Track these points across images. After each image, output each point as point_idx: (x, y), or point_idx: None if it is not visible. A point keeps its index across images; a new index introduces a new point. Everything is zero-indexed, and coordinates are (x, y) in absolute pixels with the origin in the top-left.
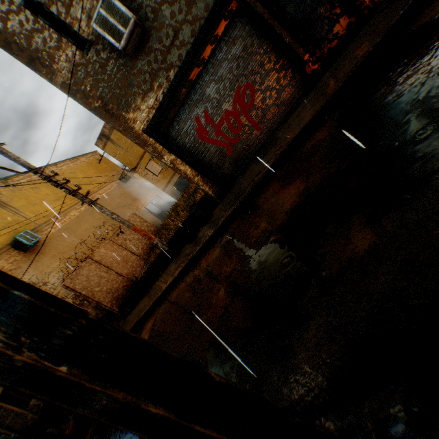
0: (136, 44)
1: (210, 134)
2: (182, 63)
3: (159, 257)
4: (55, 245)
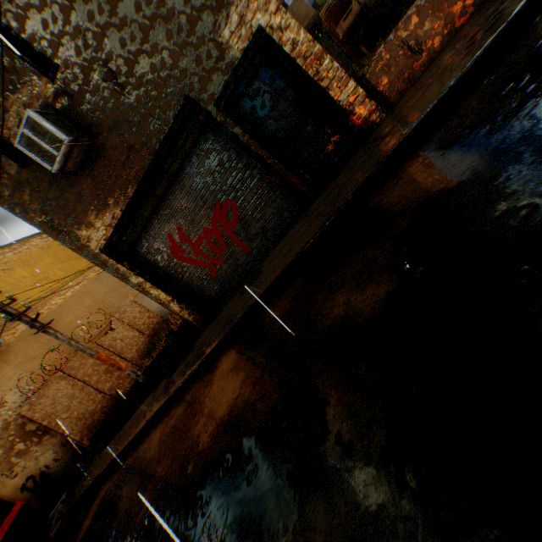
0: (83, 158)
1: (188, 252)
2: (142, 179)
3: (136, 386)
4: (24, 349)
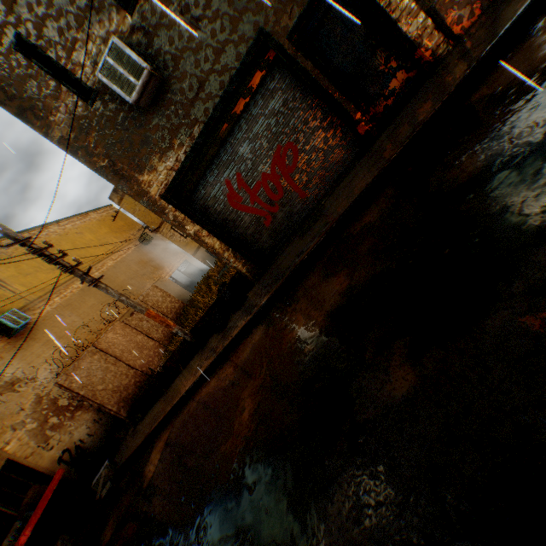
0: (153, 96)
1: (244, 200)
2: (209, 118)
3: (180, 349)
4: (50, 328)
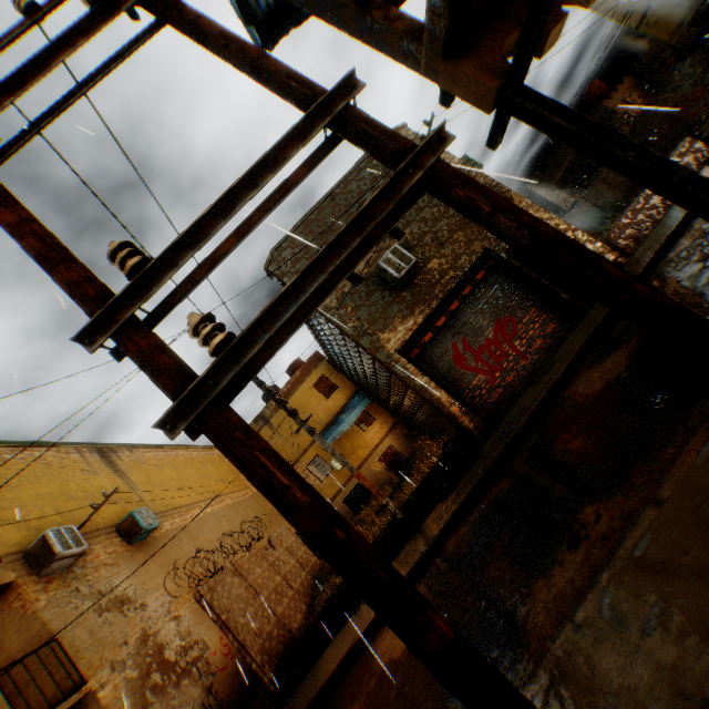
0: (405, 281)
1: (469, 361)
2: (446, 295)
3: (380, 539)
4: (167, 548)
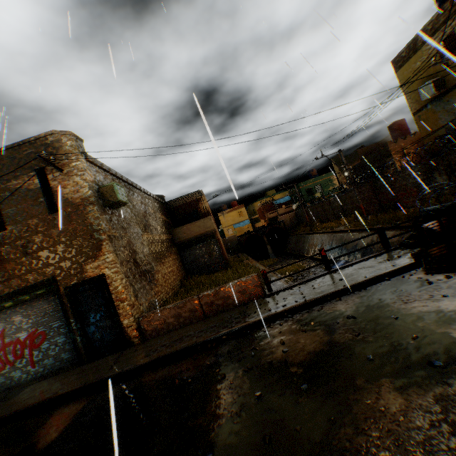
0: None
1: None
2: (3, 295)
3: None
4: None
